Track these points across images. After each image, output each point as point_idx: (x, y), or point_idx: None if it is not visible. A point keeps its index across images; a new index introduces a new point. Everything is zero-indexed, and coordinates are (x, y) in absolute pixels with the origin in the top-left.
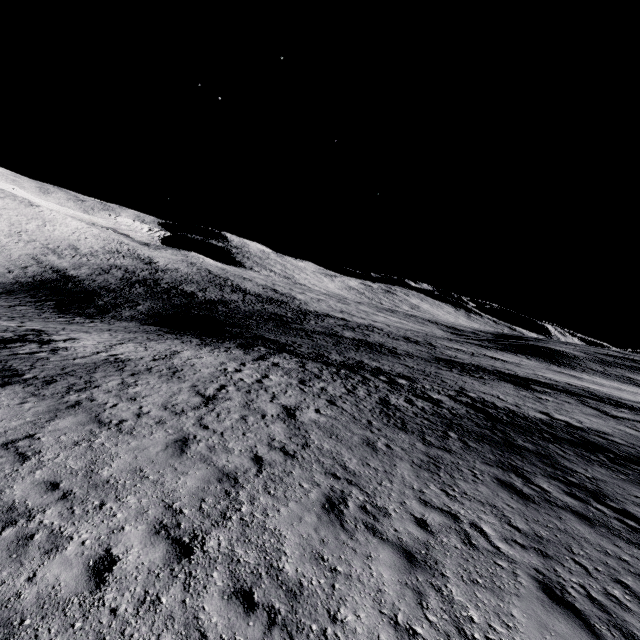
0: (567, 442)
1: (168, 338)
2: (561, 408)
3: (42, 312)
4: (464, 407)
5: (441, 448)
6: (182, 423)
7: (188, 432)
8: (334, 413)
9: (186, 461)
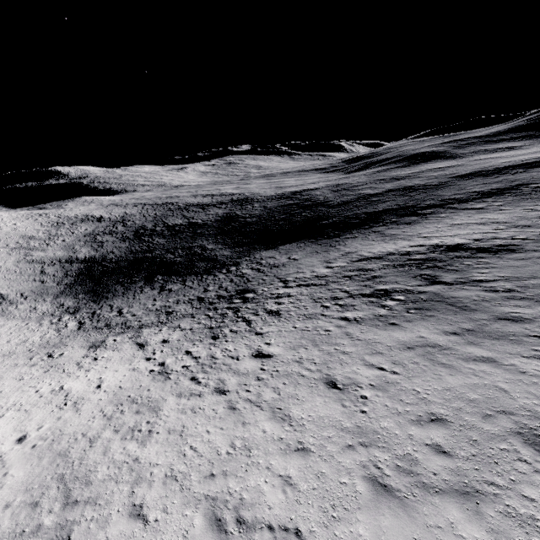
0: None
1: (373, 234)
2: None
3: (200, 280)
4: None
5: None
6: None
7: None
8: None
9: None
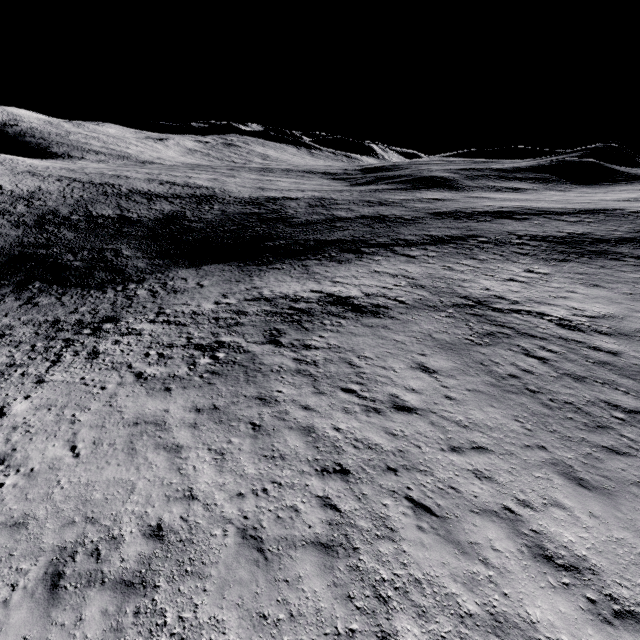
0: (596, 242)
1: (299, 268)
2: (555, 226)
3: (83, 295)
4: (539, 242)
5: (589, 262)
6: (553, 289)
7: (565, 290)
8: (537, 266)
9: (597, 294)
